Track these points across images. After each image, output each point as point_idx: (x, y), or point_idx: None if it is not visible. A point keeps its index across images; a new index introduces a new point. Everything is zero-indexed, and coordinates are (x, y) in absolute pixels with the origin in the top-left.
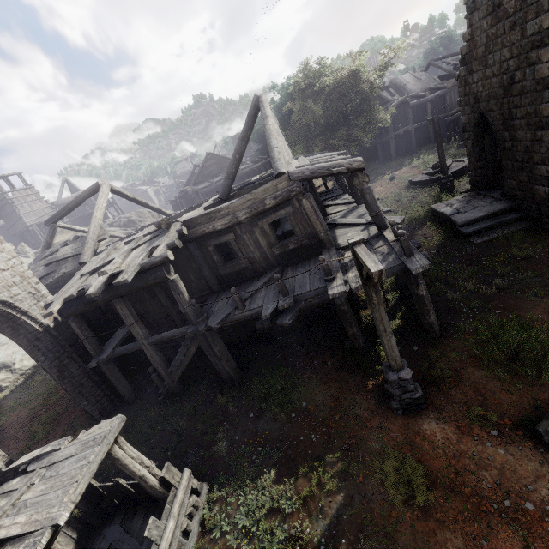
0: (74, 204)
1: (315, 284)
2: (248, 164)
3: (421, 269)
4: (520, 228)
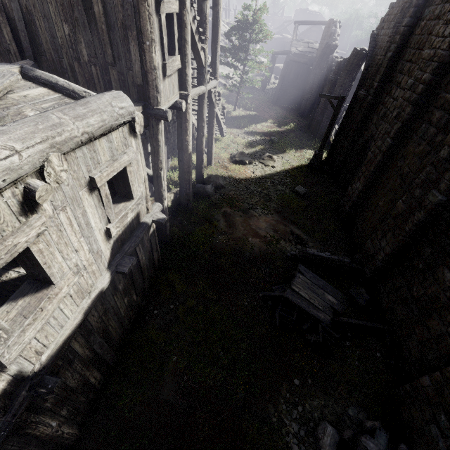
0: (318, 23)
1: None
2: None
3: None
4: None
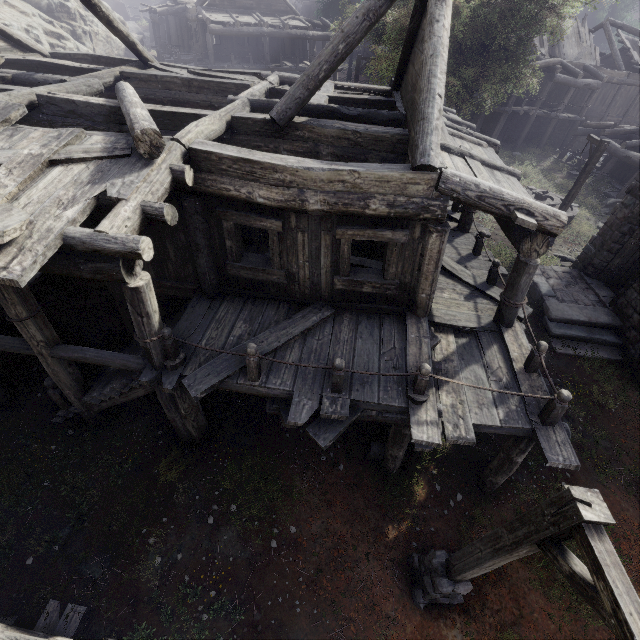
0: None
1: (389, 391)
2: (302, 22)
3: (562, 465)
4: (609, 358)
